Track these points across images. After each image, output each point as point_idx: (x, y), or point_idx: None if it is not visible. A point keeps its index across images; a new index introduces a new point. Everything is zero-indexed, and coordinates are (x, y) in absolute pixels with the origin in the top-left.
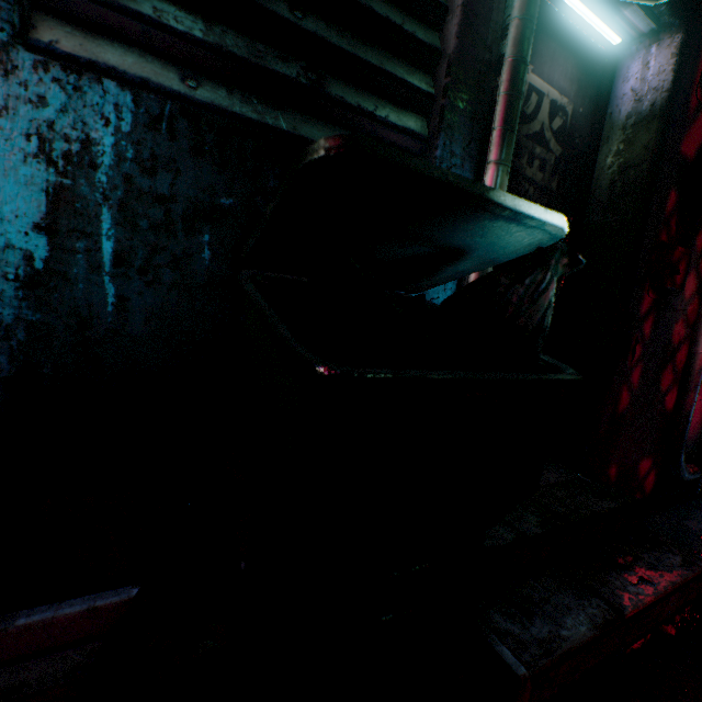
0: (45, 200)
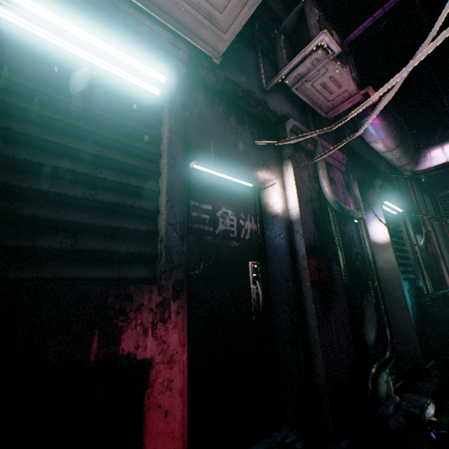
0: (409, 297)
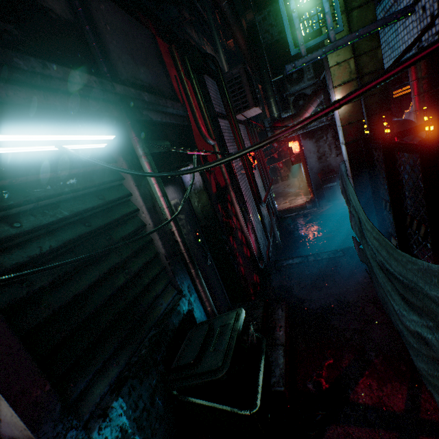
0: None
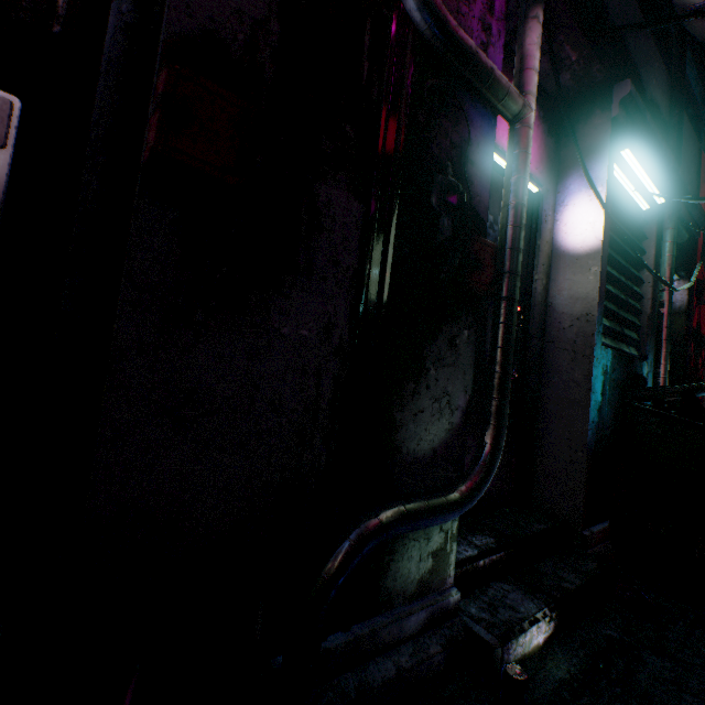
0: (601, 385)
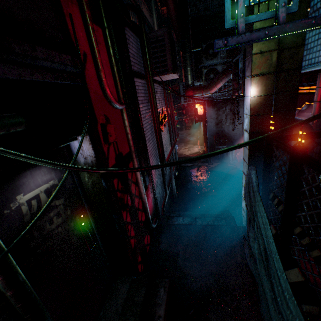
0: None
